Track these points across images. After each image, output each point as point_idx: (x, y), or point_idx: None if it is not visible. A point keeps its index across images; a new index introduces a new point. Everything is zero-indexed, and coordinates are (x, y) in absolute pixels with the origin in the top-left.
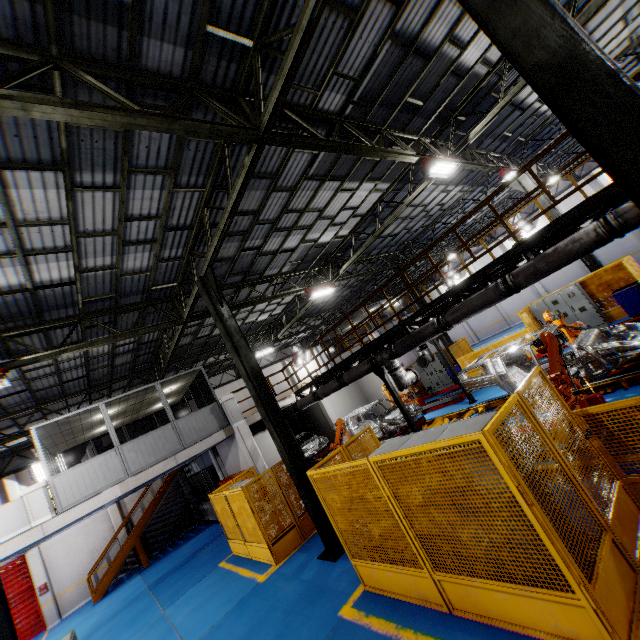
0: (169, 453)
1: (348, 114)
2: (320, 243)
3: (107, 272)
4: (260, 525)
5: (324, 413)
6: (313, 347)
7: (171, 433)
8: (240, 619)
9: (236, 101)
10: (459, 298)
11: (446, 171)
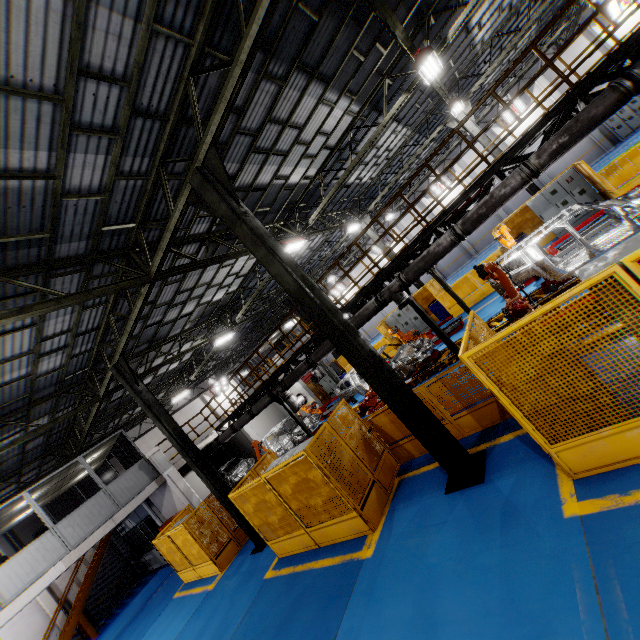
0: (106, 517)
1: (214, 230)
2: (214, 301)
3: (23, 380)
4: (203, 547)
5: (247, 437)
6: (228, 375)
7: (104, 499)
8: (199, 618)
9: (128, 254)
10: (318, 343)
11: (298, 246)
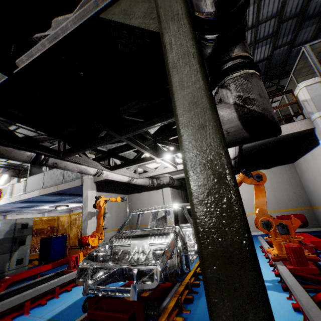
0: (57, 183)
1: None
2: None
3: None
4: None
5: None
6: None
7: (61, 172)
8: None
9: None
10: None
11: None
